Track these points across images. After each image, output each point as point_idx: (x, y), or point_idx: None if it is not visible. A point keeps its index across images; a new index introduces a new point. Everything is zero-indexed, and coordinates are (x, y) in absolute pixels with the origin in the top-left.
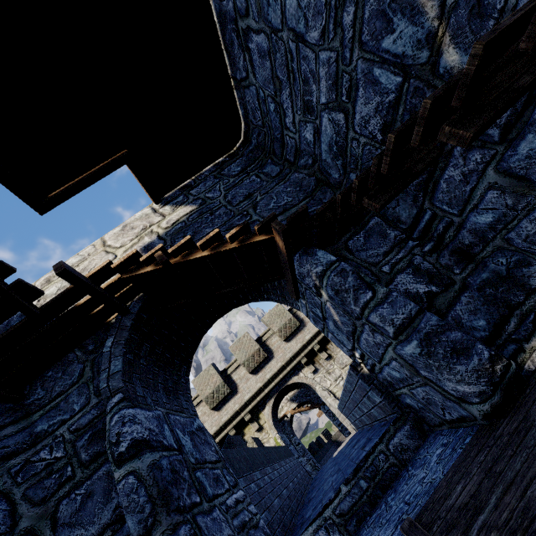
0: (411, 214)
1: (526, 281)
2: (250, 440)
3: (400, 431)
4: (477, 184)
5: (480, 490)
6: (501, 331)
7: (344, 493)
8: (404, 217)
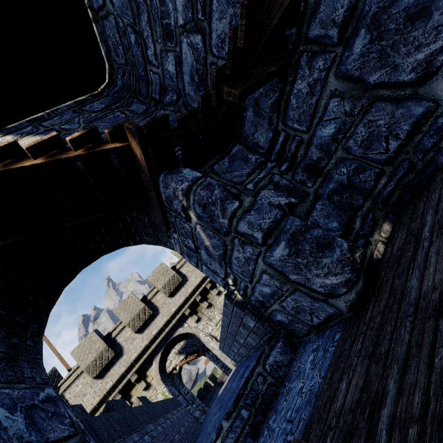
0: (268, 138)
1: (363, 186)
2: (136, 401)
3: (274, 349)
4: (321, 94)
5: (370, 379)
6: (350, 229)
7: (226, 430)
8: (262, 142)
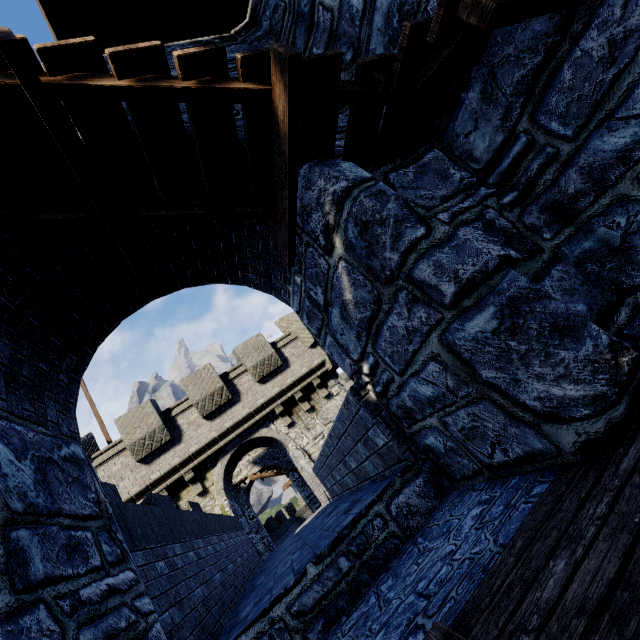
0: (493, 145)
1: None
2: (185, 506)
3: (410, 486)
4: (631, 63)
5: (637, 569)
6: (608, 322)
7: (311, 578)
8: (481, 150)
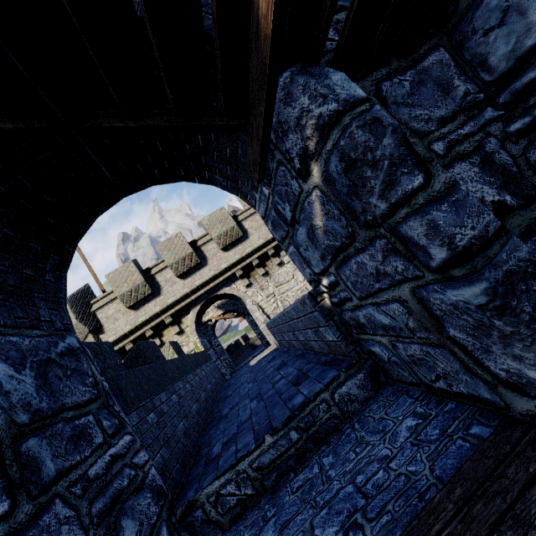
0: (517, 50)
1: None
2: (167, 345)
3: (352, 379)
4: None
5: None
6: None
7: (268, 445)
8: (499, 55)
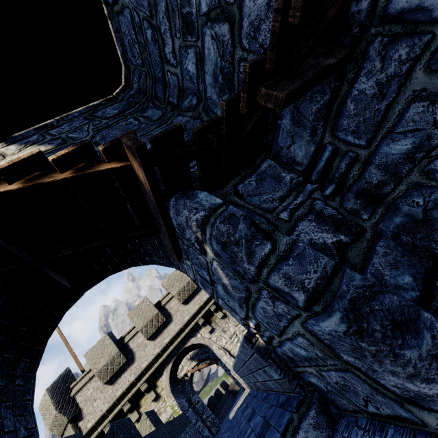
0: (308, 153)
1: None
2: (143, 417)
3: (305, 420)
4: (397, 96)
5: None
6: (432, 289)
7: None
8: (301, 157)
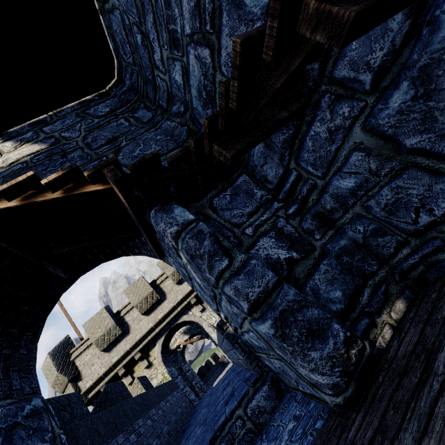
0: (278, 174)
1: (380, 251)
2: (136, 381)
3: (259, 392)
4: (343, 144)
5: None
6: (355, 303)
7: None
8: (271, 176)
